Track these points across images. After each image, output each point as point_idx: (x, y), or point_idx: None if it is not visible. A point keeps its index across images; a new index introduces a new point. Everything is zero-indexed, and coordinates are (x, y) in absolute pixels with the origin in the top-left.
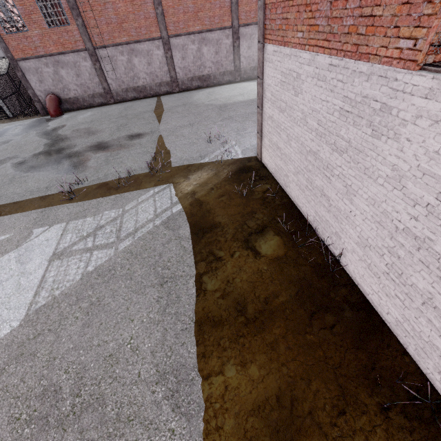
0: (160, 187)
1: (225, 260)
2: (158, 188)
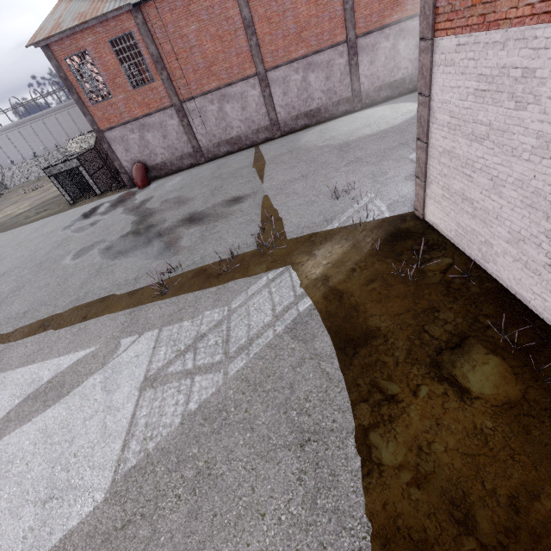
0: (275, 271)
1: (404, 403)
2: (272, 273)
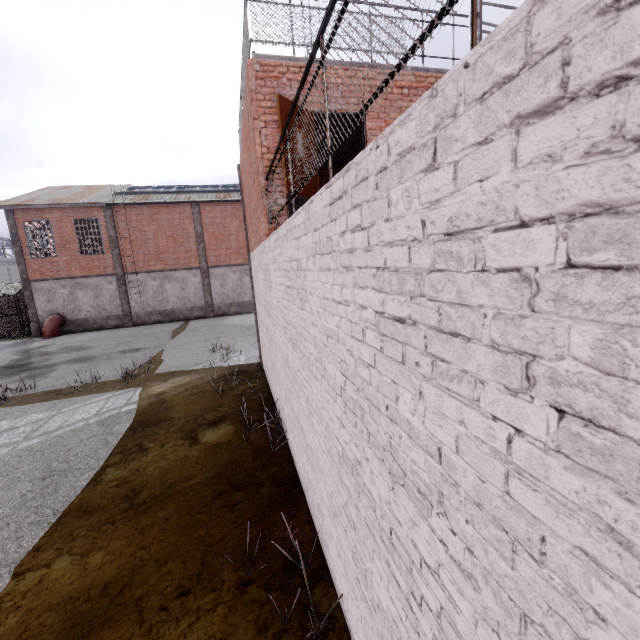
0: (124, 390)
1: (150, 450)
2: (121, 391)
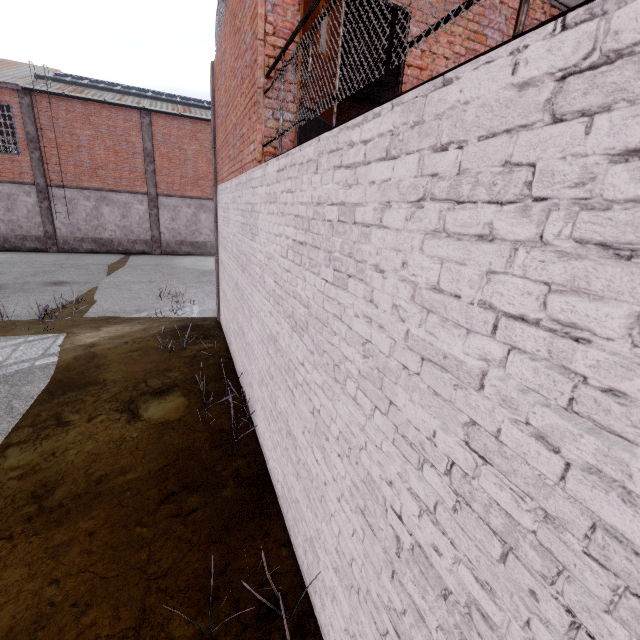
0: (40, 336)
1: (73, 425)
2: (36, 336)
